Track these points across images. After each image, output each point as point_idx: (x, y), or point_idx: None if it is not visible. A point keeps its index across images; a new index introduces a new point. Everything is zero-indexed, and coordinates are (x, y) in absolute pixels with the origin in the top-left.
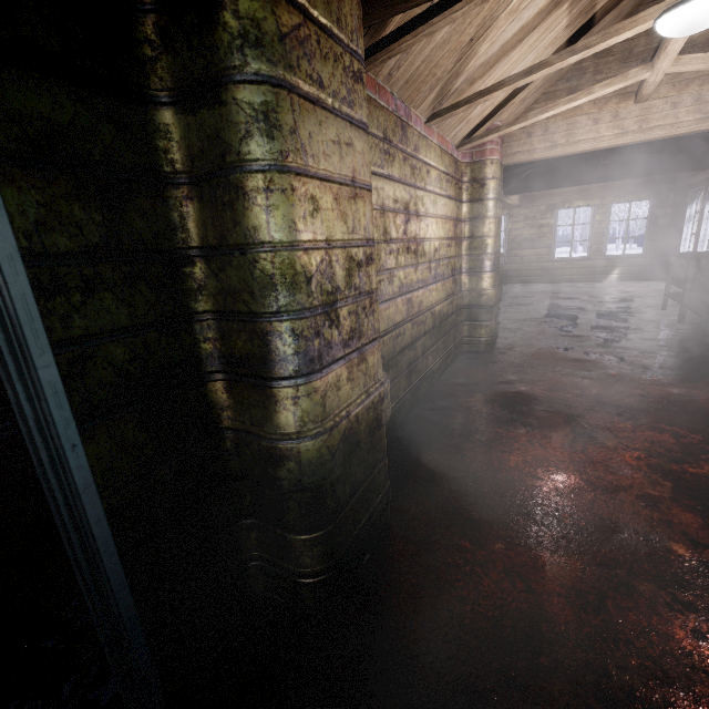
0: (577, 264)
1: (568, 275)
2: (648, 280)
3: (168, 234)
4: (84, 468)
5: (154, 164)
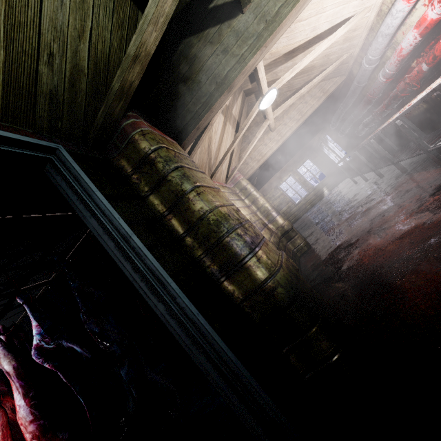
0: (307, 198)
1: (308, 205)
2: (340, 183)
3: (170, 234)
4: (206, 324)
5: (154, 215)
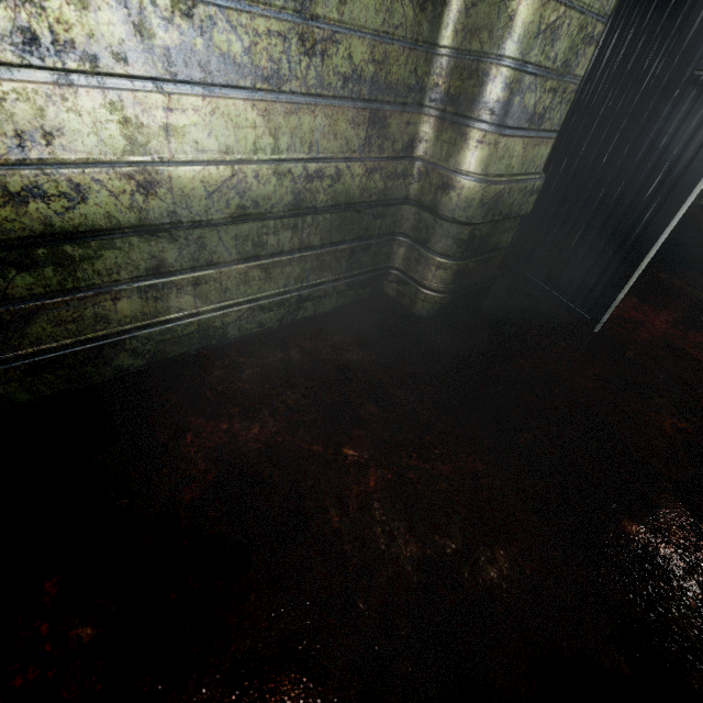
0: None
1: None
2: None
3: None
4: None
5: None
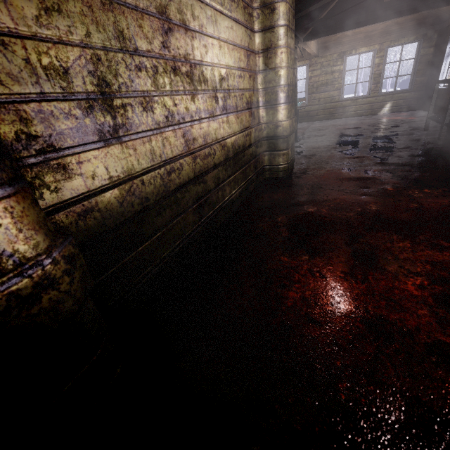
0: (360, 101)
1: (353, 111)
2: (411, 110)
3: None
4: None
5: None
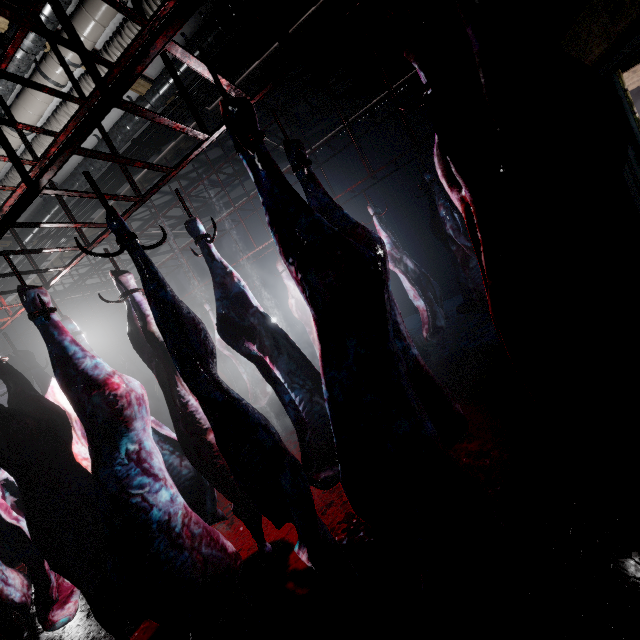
0: None
1: None
2: None
3: None
4: None
5: None
